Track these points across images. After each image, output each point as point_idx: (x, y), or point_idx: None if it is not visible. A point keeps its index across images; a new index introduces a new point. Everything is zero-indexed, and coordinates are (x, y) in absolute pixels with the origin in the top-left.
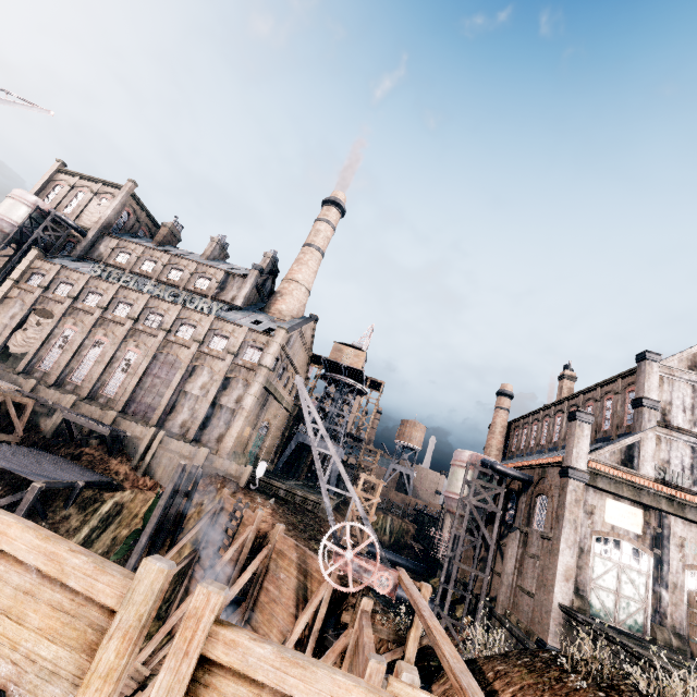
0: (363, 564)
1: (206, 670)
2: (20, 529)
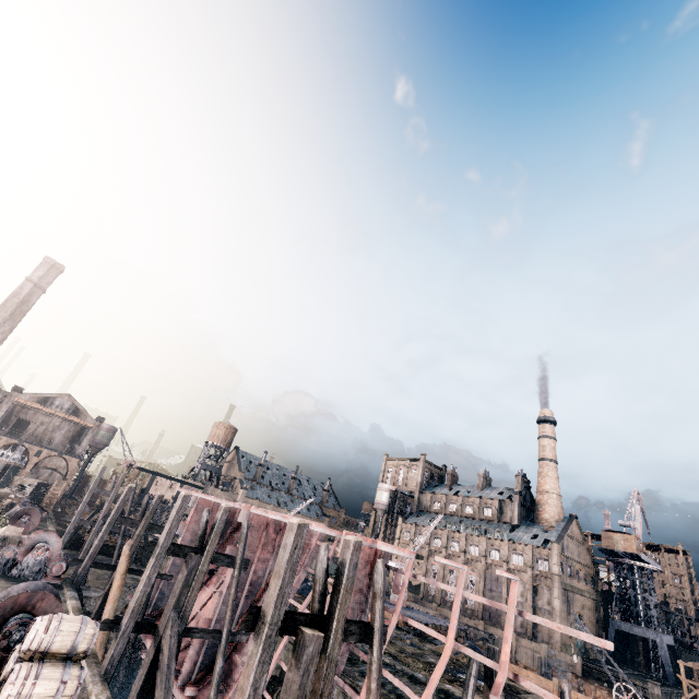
0: None
1: (572, 698)
2: (529, 672)
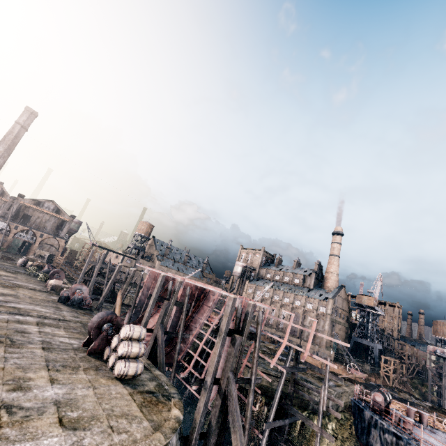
0: (356, 371)
1: None
2: (309, 357)
